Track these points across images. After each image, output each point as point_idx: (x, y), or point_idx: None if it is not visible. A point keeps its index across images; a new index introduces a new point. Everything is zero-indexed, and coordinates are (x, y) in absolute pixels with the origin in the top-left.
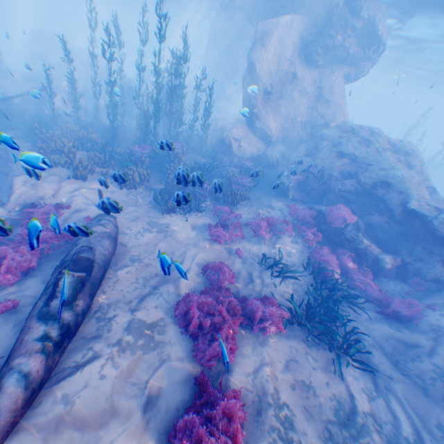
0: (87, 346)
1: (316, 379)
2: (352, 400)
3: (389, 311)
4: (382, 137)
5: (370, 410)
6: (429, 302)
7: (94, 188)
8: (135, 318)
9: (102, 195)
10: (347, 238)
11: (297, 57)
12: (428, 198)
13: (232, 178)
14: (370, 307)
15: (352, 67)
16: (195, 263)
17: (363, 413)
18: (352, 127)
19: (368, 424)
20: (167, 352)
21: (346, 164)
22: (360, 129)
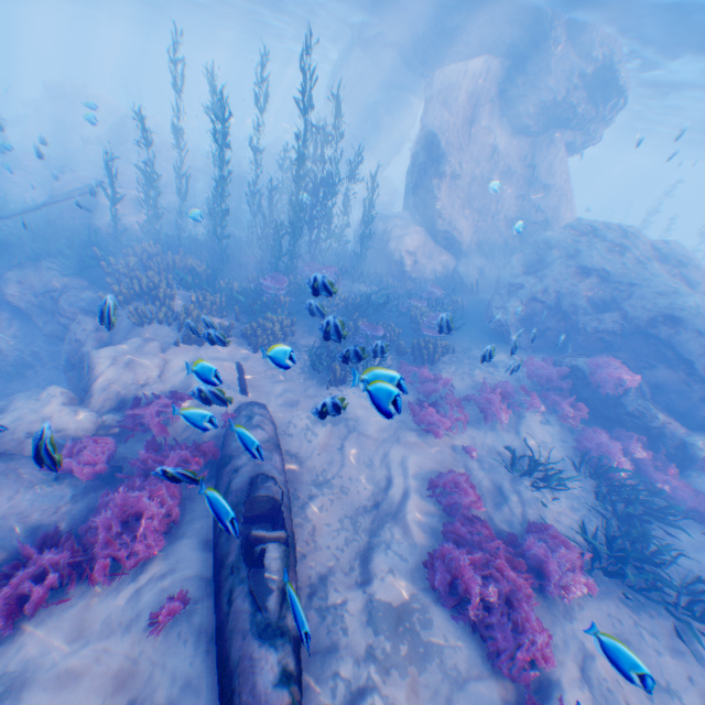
0: (328, 671)
1: (671, 674)
2: None
3: None
4: (642, 240)
5: None
6: None
7: (215, 355)
8: (372, 600)
9: (241, 371)
10: (629, 411)
11: (497, 120)
12: None
13: (420, 318)
14: (688, 524)
15: (576, 132)
16: (411, 477)
17: None
18: (592, 227)
19: None
20: (450, 661)
21: (595, 287)
22: (606, 229)
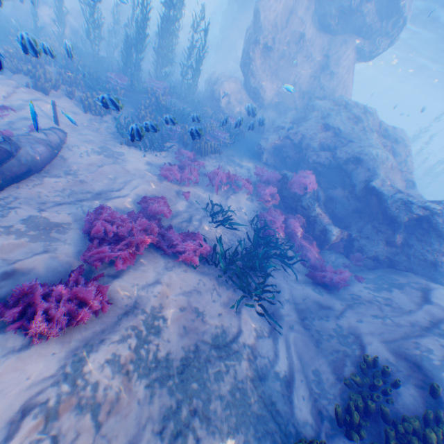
0: None
1: (210, 309)
2: (238, 333)
3: (319, 277)
4: (374, 118)
5: (253, 345)
6: (361, 276)
7: None
8: (39, 215)
9: (55, 107)
10: (303, 206)
11: (309, 15)
12: (398, 185)
13: (209, 130)
14: (303, 272)
15: (366, 40)
16: (135, 193)
17: (243, 345)
18: (348, 104)
19: (244, 353)
20: (56, 246)
21: (329, 138)
22: (354, 106)
